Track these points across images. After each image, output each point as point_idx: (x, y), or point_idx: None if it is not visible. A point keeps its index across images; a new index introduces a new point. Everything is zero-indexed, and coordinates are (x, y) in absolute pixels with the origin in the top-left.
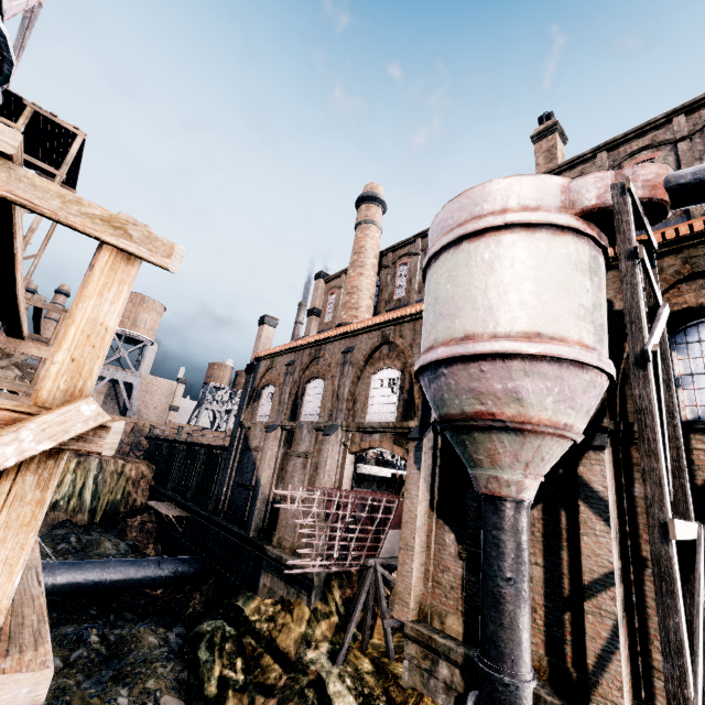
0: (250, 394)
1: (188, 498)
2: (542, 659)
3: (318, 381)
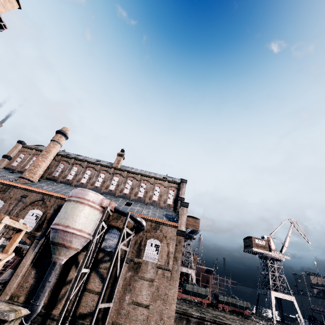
0: None
1: None
2: (46, 303)
3: (0, 201)
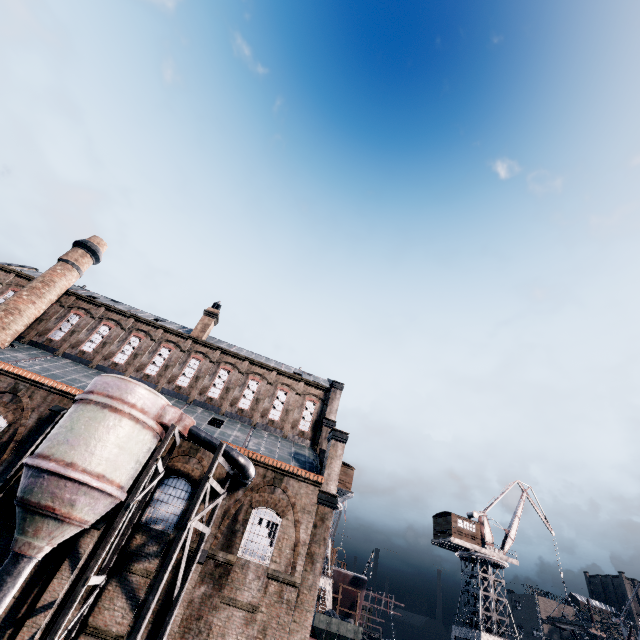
0: None
1: None
2: None
3: None
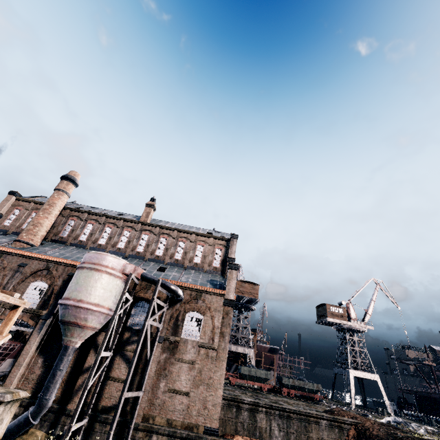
0: None
1: None
2: (59, 397)
3: None
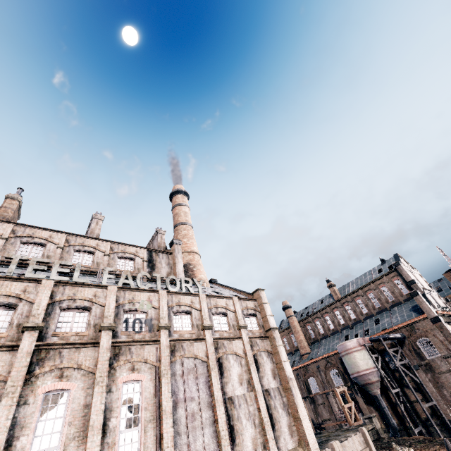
0: None
1: None
2: (398, 422)
3: (311, 378)
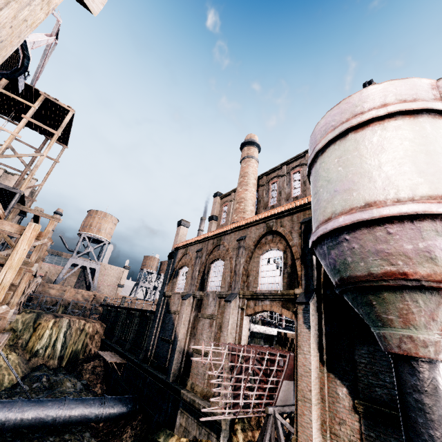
0: (171, 273)
1: (126, 349)
2: None
3: (219, 262)
